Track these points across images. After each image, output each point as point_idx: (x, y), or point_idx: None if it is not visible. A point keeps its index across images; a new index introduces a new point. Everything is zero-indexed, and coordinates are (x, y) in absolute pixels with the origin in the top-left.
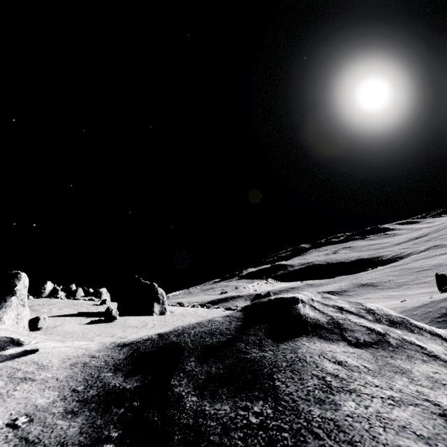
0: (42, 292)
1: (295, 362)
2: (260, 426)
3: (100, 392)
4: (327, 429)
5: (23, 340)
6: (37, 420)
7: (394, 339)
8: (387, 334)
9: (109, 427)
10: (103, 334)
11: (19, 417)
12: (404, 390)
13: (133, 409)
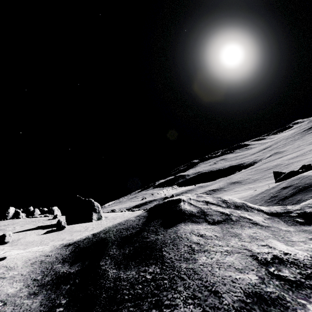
0: (7, 215)
1: (175, 239)
2: (152, 279)
3: (53, 278)
4: (188, 274)
5: None
6: (9, 303)
7: (235, 216)
8: (232, 214)
9: (60, 298)
10: (56, 239)
11: None
12: (234, 245)
13: (76, 284)
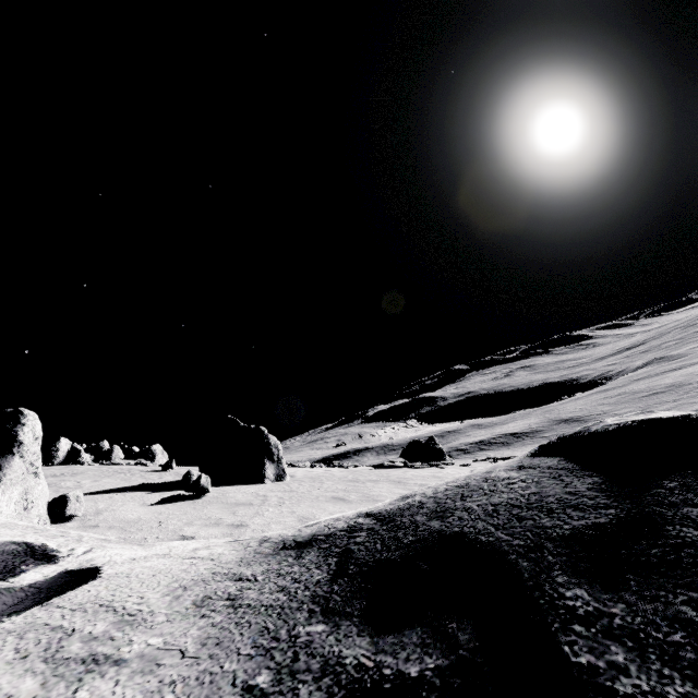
0: (53, 456)
1: None
2: None
3: (334, 694)
4: None
5: (55, 547)
6: None
7: None
8: None
9: None
10: (197, 520)
11: None
12: None
13: None
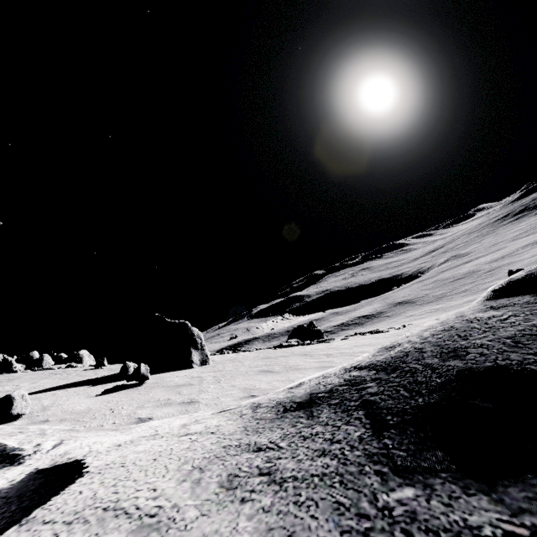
0: None
1: None
2: None
3: None
4: None
5: (15, 445)
6: None
7: None
8: None
9: None
10: (147, 403)
11: None
12: None
13: None
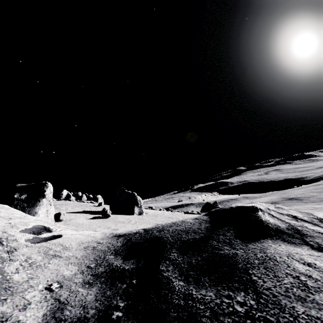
0: (61, 196)
1: (266, 260)
2: (247, 315)
3: (107, 270)
4: None
5: (52, 228)
6: (65, 286)
7: None
8: None
9: (116, 298)
10: (102, 226)
11: (53, 283)
12: None
13: (133, 286)
